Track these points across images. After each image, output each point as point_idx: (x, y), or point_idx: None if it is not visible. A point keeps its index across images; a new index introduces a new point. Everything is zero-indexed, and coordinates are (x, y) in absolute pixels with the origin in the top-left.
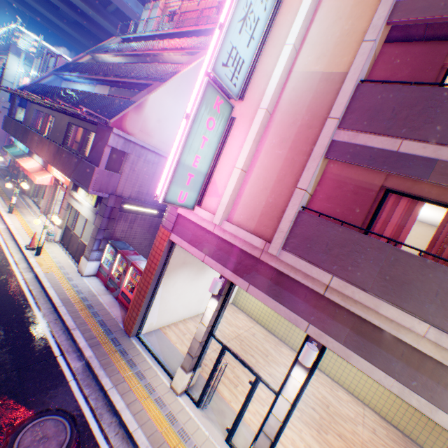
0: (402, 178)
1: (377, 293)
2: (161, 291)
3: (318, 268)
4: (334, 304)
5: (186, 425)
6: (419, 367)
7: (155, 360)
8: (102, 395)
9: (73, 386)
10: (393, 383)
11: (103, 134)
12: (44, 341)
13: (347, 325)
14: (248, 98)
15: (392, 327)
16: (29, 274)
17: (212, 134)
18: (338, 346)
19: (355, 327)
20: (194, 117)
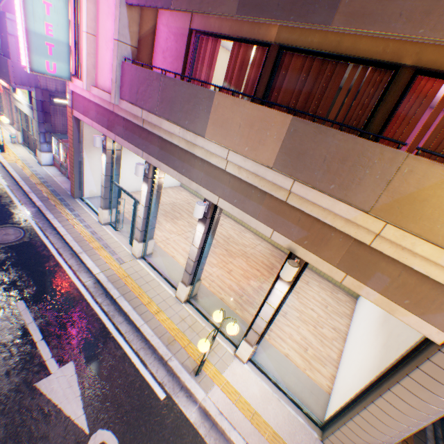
0: (201, 17)
1: (160, 115)
2: (89, 164)
3: (137, 107)
4: (151, 133)
5: (103, 236)
6: (185, 160)
7: (92, 210)
8: (48, 223)
9: (29, 218)
10: (177, 175)
11: (2, 22)
12: (9, 198)
13: (157, 145)
14: None
15: (170, 137)
16: None
17: None
18: (156, 162)
19: (161, 146)
20: None
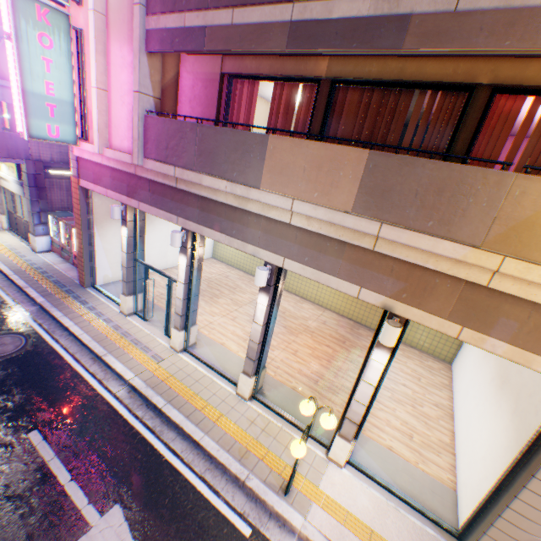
0: (233, 59)
1: (199, 170)
2: (101, 243)
3: (167, 165)
4: (187, 193)
5: (130, 330)
6: (235, 219)
7: (110, 300)
8: (56, 322)
9: (29, 320)
10: (226, 238)
11: None
12: None
13: (197, 207)
14: (86, 1)
15: (214, 195)
16: None
17: (55, 54)
18: (196, 227)
19: (201, 206)
20: (15, 36)
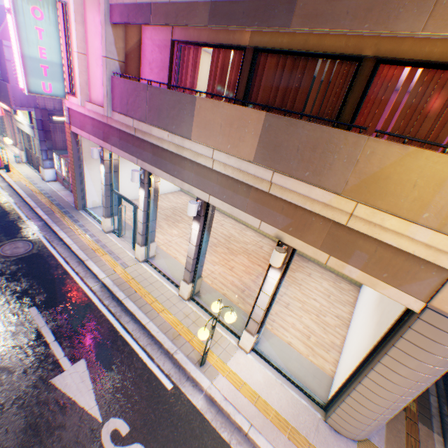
0: (181, 29)
1: (150, 122)
2: (89, 176)
3: (128, 117)
4: (143, 141)
5: (108, 244)
6: (176, 162)
7: (95, 220)
8: (55, 234)
9: (36, 232)
10: (170, 178)
11: (0, 50)
12: (17, 215)
13: (150, 152)
14: None
15: (161, 143)
16: (4, 184)
17: (46, 24)
18: (150, 167)
19: (153, 152)
20: (14, 10)
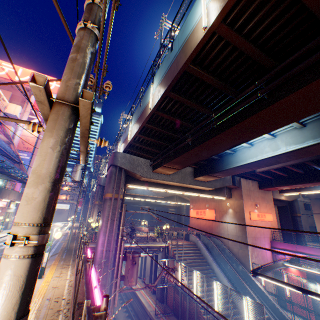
0: None
1: None
2: None
3: None
4: None
5: None
6: None
7: None
8: None
9: None
10: None
11: None
12: None
13: None
14: None
15: None
16: None
17: None
18: None
19: None
20: None
